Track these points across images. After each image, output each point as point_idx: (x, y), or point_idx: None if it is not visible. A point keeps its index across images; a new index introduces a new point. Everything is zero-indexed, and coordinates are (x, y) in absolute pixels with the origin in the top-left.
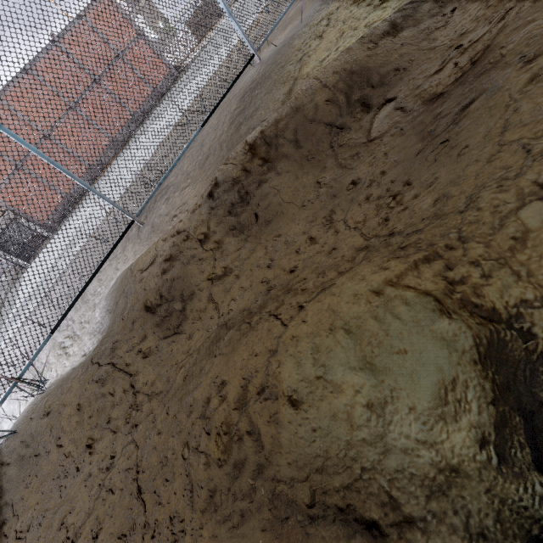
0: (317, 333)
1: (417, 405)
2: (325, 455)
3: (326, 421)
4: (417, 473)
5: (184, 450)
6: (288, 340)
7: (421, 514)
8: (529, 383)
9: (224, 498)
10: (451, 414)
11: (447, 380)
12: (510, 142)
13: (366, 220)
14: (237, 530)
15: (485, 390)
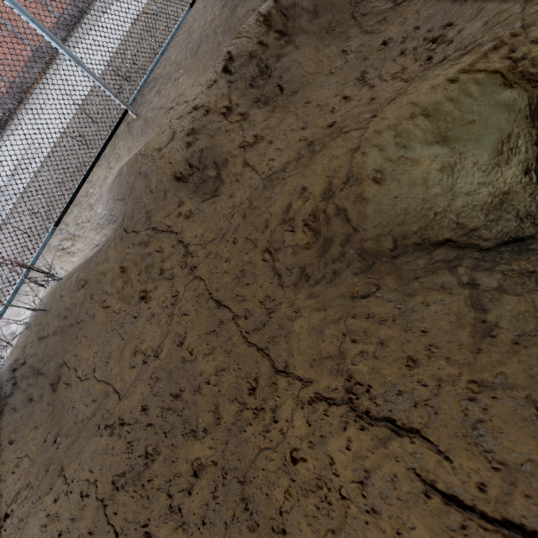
0: (398, 123)
1: (479, 159)
2: (405, 212)
3: (406, 188)
4: (478, 203)
5: (264, 256)
6: (371, 135)
7: (482, 224)
8: None
9: (316, 268)
10: (505, 160)
11: (504, 135)
12: None
13: (405, 68)
14: (330, 284)
15: (532, 136)
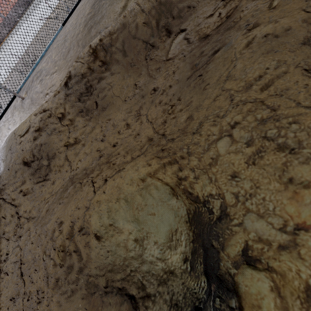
0: (110, 200)
1: (158, 241)
2: (113, 264)
3: (114, 247)
4: (155, 273)
5: (43, 256)
6: (95, 203)
7: (154, 293)
8: (209, 234)
9: (63, 283)
10: (174, 246)
11: (173, 230)
12: (226, 90)
13: (157, 118)
14: (69, 298)
15: (189, 236)
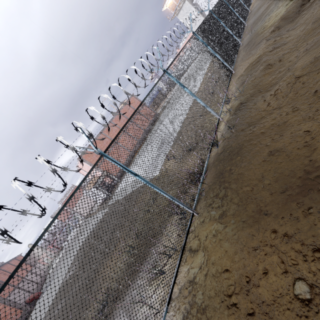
0: None
1: None
2: None
3: None
4: None
5: None
6: None
7: None
8: None
9: None
10: None
11: None
12: None
13: None
14: None
15: None
